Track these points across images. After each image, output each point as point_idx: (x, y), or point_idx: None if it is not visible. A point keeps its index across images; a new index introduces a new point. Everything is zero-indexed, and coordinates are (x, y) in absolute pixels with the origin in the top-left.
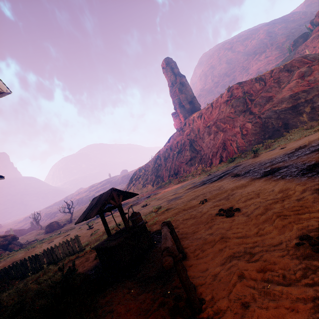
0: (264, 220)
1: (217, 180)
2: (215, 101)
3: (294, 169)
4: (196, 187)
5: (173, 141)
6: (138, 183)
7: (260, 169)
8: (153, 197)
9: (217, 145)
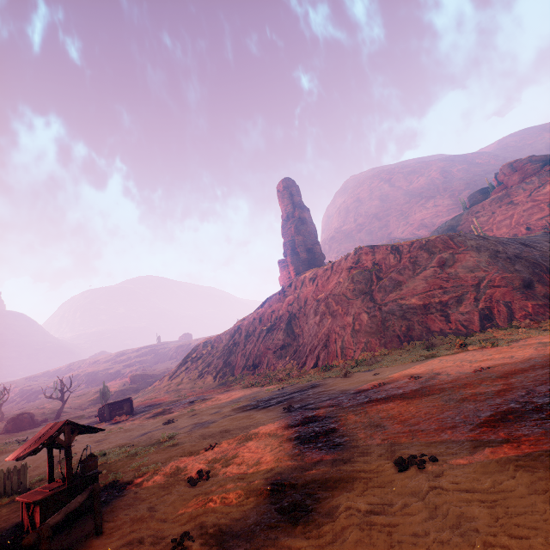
0: (200, 502)
1: (270, 407)
2: (337, 262)
3: (317, 428)
4: (244, 409)
5: (267, 307)
6: (194, 367)
7: (313, 408)
8: (197, 405)
9: (320, 335)
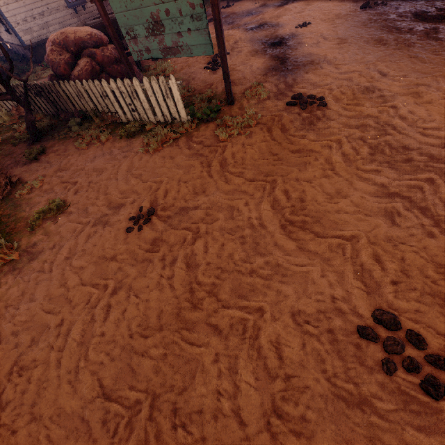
0: None
1: None
2: None
3: None
4: None
5: None
6: None
7: None
8: None
9: None
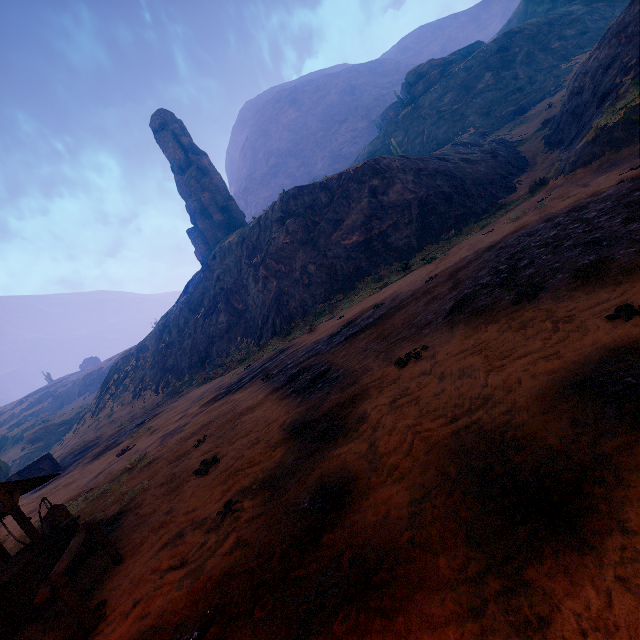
0: (225, 479)
1: (245, 385)
2: (263, 215)
3: (309, 377)
4: (216, 400)
5: (193, 292)
6: (122, 390)
7: (294, 366)
8: (150, 423)
9: (269, 303)
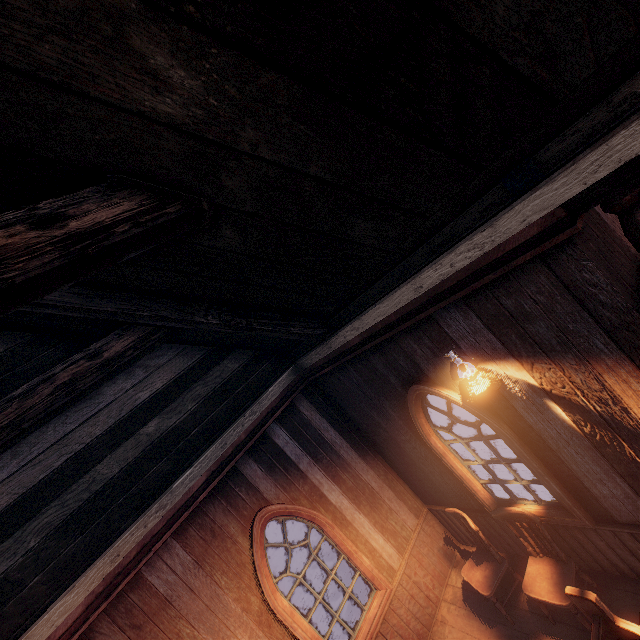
0: None
1: None
2: None
3: None
4: None
5: None
6: None
7: None
8: None
9: None
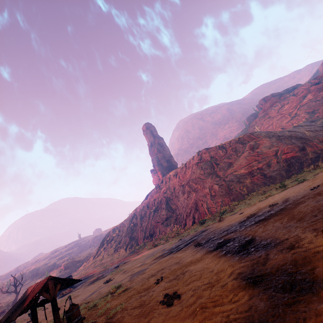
0: (191, 313)
1: (182, 249)
2: (188, 162)
3: (236, 244)
4: (163, 256)
5: (150, 198)
6: (109, 246)
7: (217, 238)
8: (122, 267)
9: (190, 205)
